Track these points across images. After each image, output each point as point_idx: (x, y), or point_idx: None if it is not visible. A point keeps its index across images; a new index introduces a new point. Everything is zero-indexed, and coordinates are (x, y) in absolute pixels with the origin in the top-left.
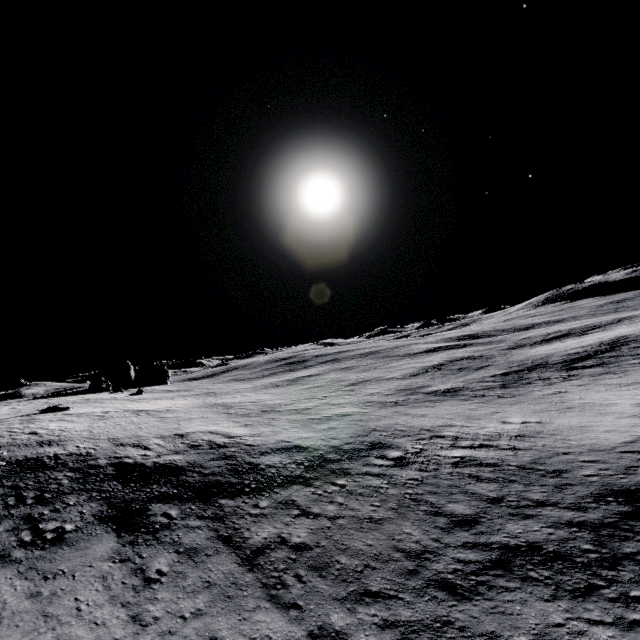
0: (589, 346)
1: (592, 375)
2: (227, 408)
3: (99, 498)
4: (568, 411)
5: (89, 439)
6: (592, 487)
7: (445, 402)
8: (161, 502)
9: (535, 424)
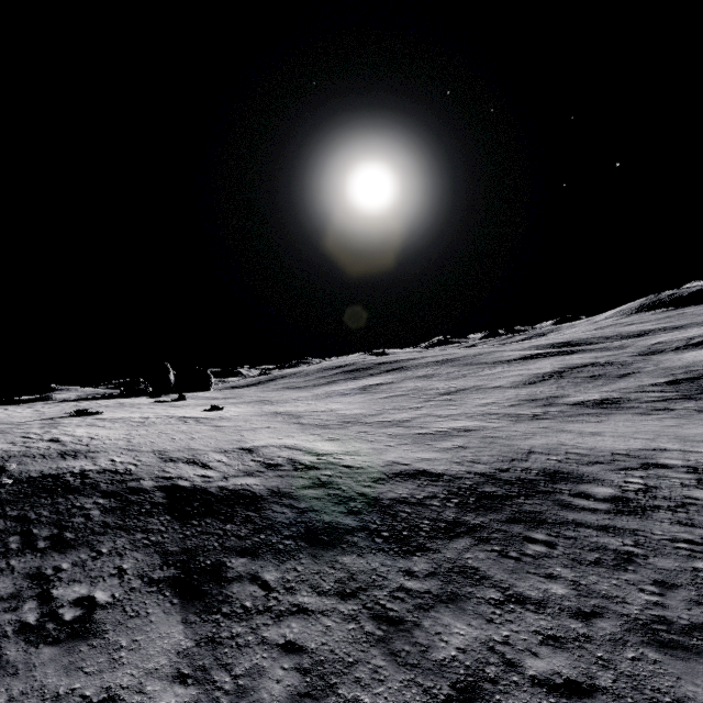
0: None
1: None
2: (295, 417)
3: (146, 543)
4: None
5: (127, 451)
6: None
7: (614, 416)
8: (244, 556)
9: None
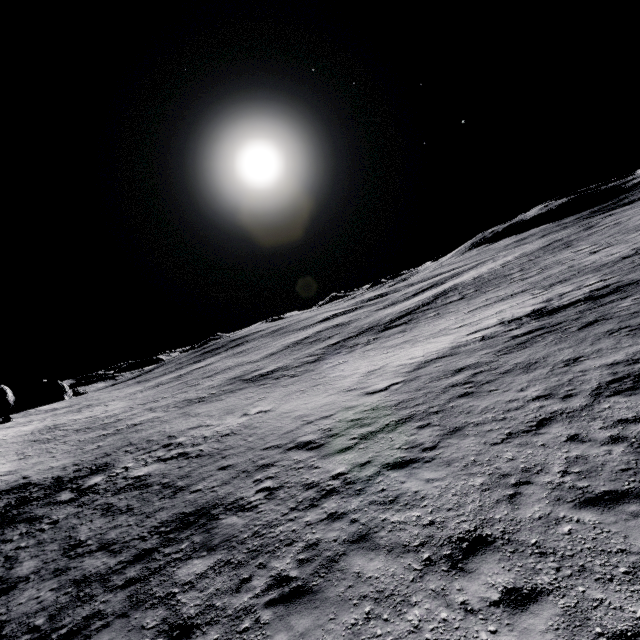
0: (423, 300)
1: (388, 336)
2: (49, 432)
3: None
4: (309, 390)
5: None
6: (173, 511)
7: (241, 391)
8: None
9: (261, 414)
